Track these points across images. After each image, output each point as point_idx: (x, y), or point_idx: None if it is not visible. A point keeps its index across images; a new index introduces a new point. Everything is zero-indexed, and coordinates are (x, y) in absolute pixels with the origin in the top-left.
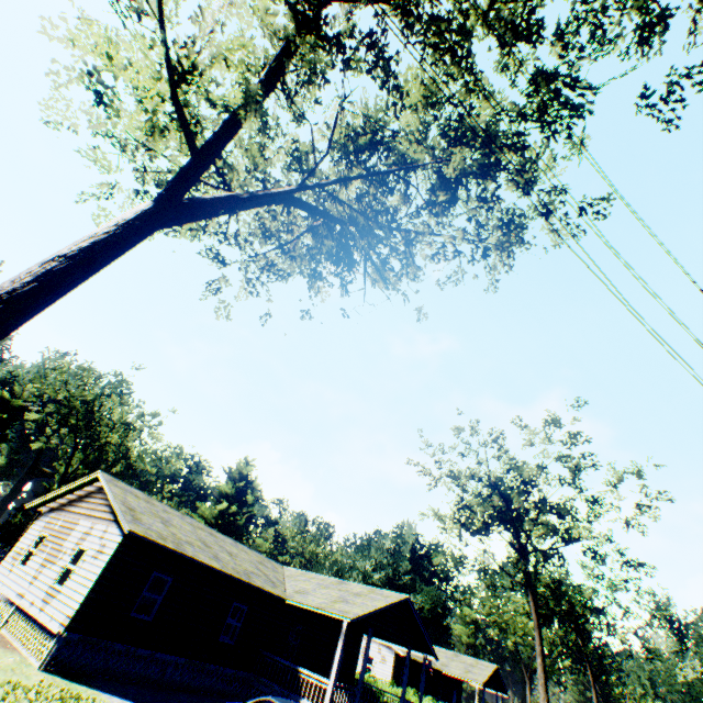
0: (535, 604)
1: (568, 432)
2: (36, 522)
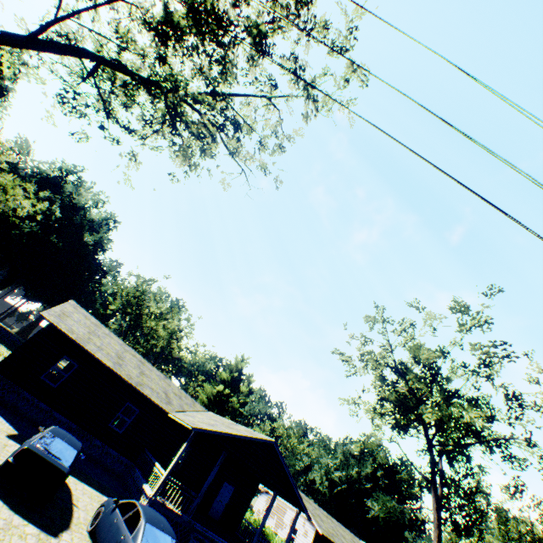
0: (437, 502)
1: (477, 319)
2: None
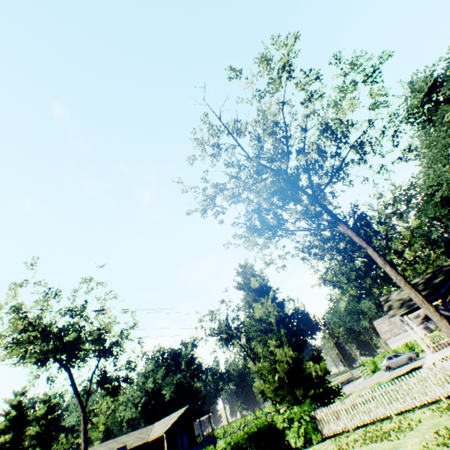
0: (80, 398)
1: (35, 283)
2: None
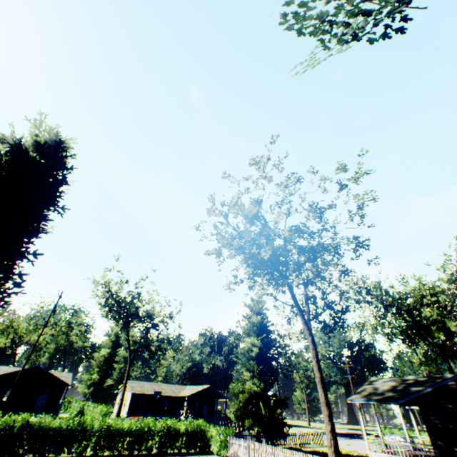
0: (130, 351)
1: (117, 271)
2: None
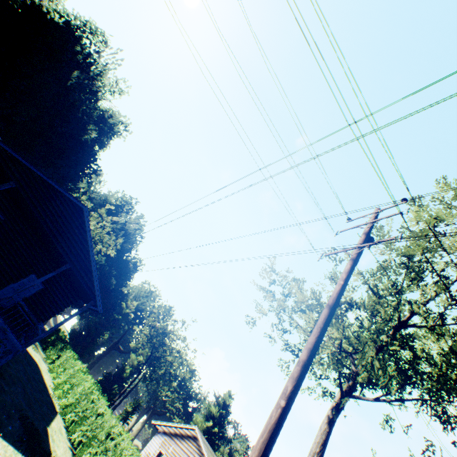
0: None
1: None
2: (156, 436)
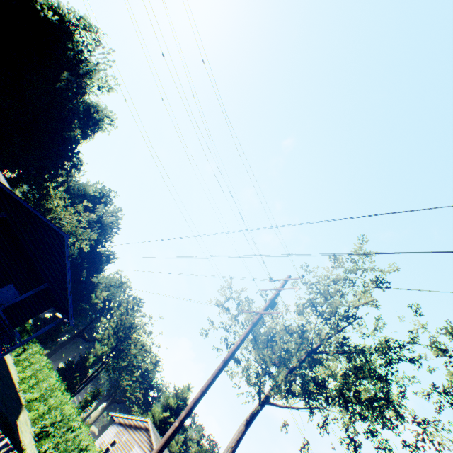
0: None
1: None
2: (112, 426)
